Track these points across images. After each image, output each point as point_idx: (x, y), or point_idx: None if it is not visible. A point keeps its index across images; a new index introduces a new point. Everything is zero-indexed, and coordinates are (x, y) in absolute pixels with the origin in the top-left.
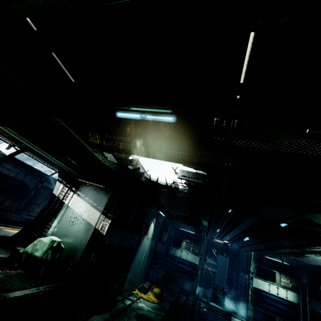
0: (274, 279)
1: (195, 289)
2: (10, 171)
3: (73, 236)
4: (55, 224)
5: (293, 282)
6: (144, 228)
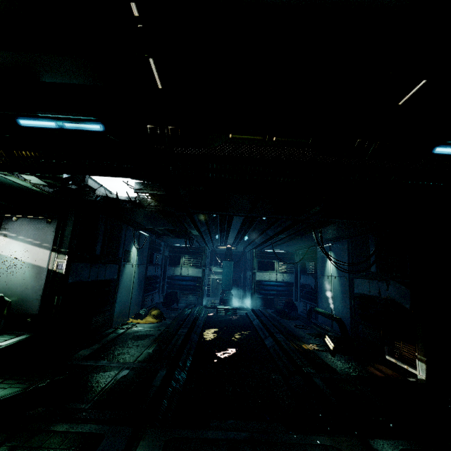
0: (273, 268)
1: (201, 300)
2: None
3: (20, 286)
4: None
5: (289, 266)
6: (123, 255)
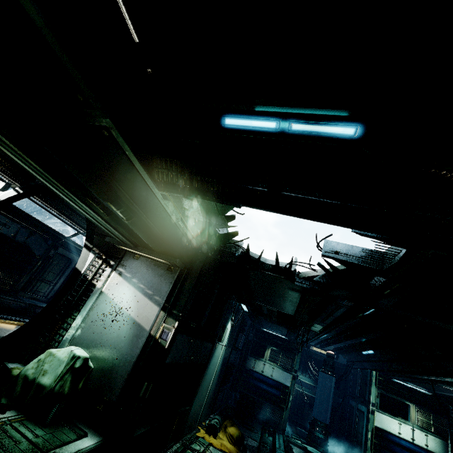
0: (406, 415)
1: (284, 425)
2: (5, 227)
3: (110, 347)
4: (78, 323)
5: (436, 422)
6: (219, 331)
